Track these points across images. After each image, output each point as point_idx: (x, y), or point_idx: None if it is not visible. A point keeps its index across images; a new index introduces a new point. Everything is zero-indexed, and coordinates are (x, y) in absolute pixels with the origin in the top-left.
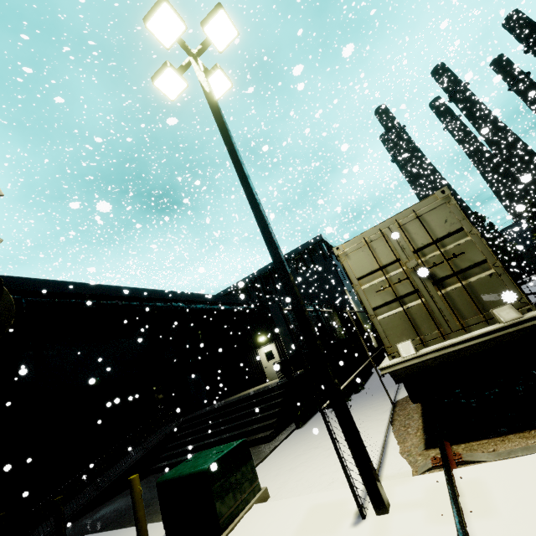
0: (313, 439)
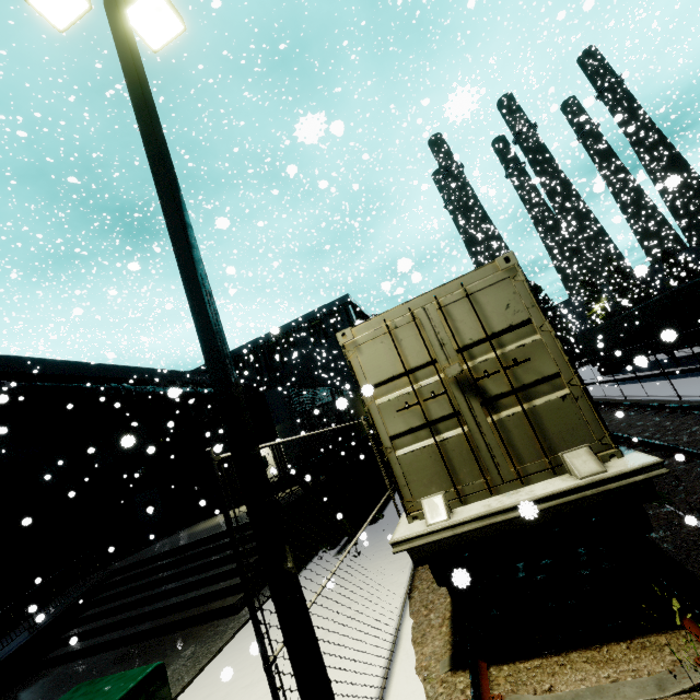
0: None
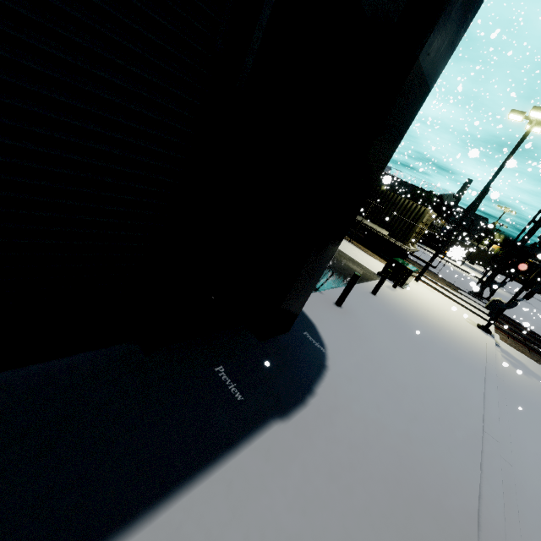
0: (343, 247)
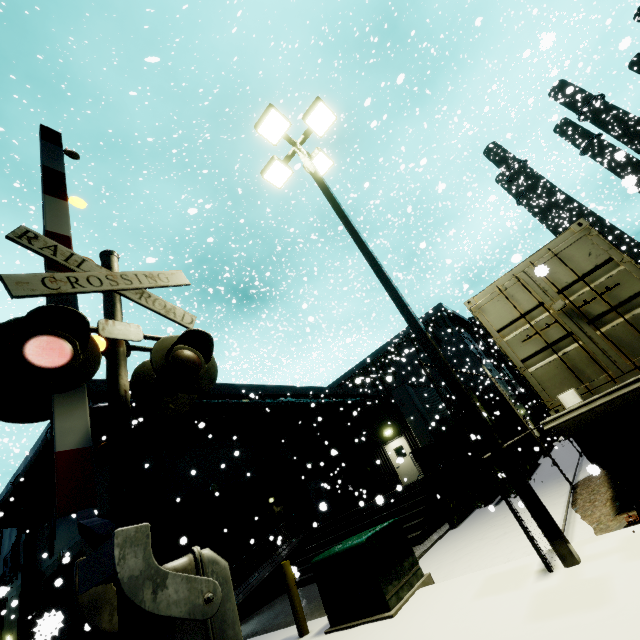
0: (475, 533)
